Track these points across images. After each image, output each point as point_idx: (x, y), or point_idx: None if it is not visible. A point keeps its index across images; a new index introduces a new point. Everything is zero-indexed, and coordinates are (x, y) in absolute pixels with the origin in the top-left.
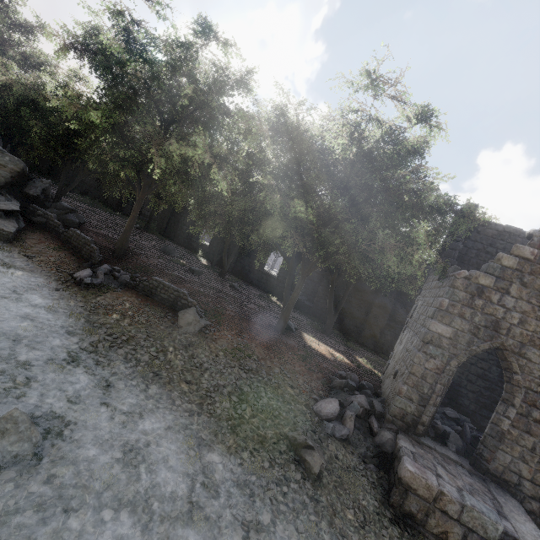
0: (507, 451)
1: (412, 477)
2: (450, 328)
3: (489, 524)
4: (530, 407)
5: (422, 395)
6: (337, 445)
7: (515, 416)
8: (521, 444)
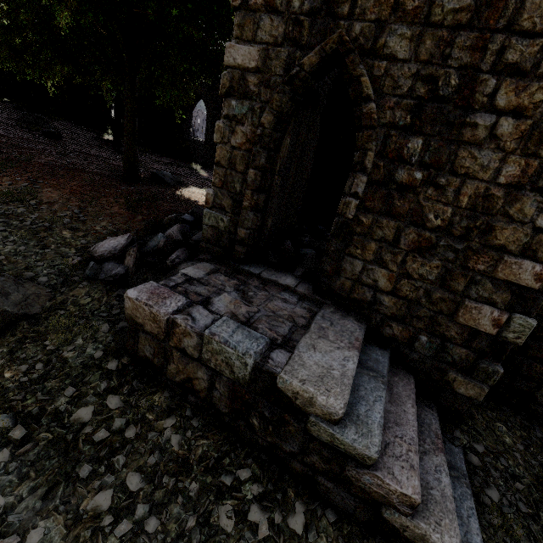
0: (356, 255)
1: (133, 307)
2: (256, 47)
3: (235, 358)
4: (392, 163)
5: (234, 196)
6: (94, 289)
7: (367, 190)
8: (376, 237)
